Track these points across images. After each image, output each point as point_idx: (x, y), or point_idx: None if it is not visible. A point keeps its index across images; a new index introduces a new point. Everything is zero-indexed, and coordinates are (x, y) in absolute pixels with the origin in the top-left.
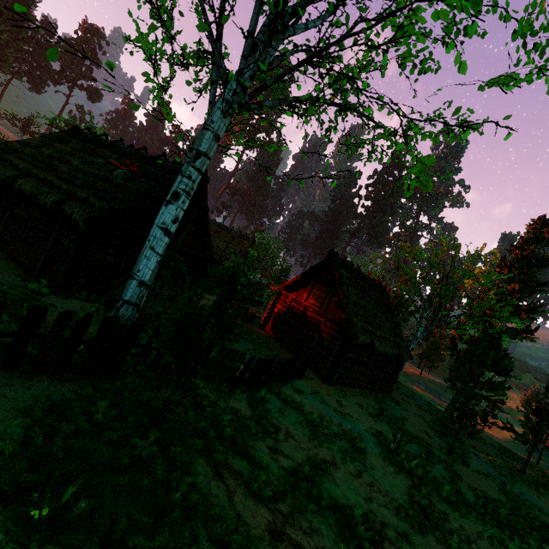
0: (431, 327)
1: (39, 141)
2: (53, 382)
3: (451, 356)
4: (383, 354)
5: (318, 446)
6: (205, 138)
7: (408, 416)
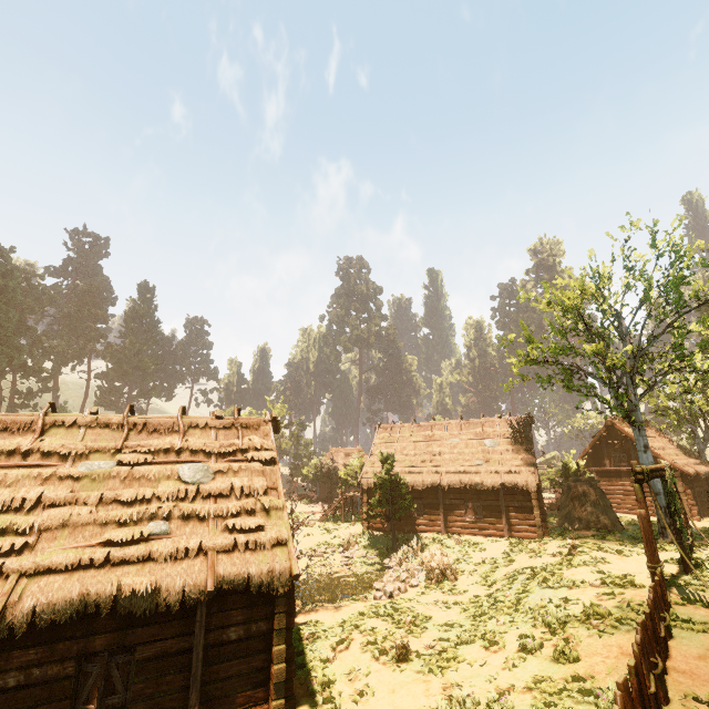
0: (706, 435)
1: (386, 448)
2: (701, 549)
3: None
4: (702, 478)
5: None
6: (639, 415)
7: None
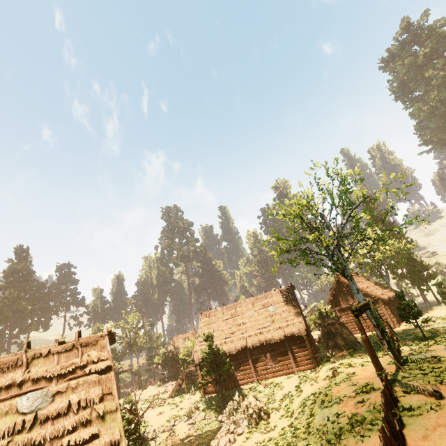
0: (387, 274)
1: (208, 329)
2: (404, 347)
3: (399, 279)
4: (392, 300)
5: (440, 332)
6: (348, 271)
7: (430, 314)
